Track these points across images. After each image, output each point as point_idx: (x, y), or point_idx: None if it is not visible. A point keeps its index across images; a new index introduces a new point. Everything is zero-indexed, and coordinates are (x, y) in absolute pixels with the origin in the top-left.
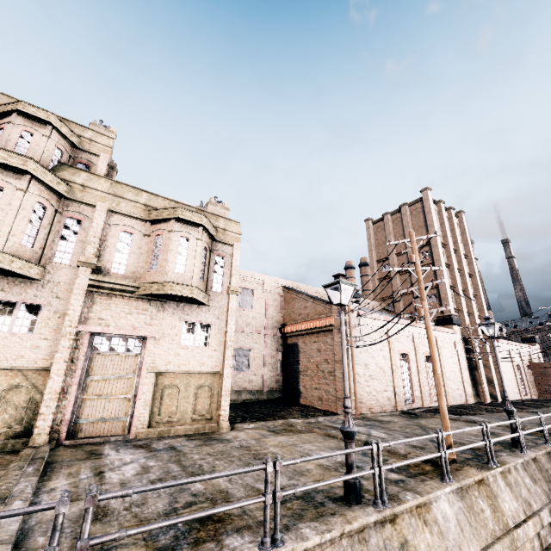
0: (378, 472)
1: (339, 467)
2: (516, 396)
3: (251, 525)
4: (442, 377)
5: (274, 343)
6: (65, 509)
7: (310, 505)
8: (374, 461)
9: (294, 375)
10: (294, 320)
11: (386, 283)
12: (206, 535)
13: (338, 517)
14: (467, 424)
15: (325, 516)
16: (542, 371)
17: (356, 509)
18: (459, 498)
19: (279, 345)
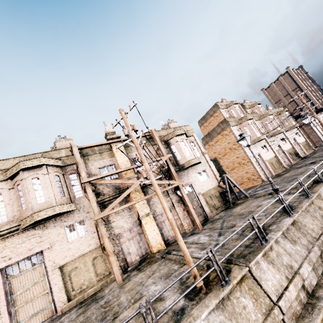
0: None
1: None
2: None
3: None
4: None
5: None
6: None
7: None
8: None
9: None
10: None
11: None
12: None
13: None
14: None
15: None
16: None
17: None
18: None
19: None
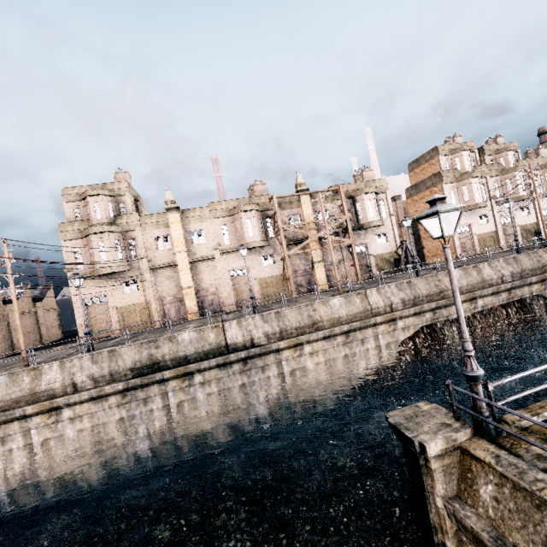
0: None
1: None
2: None
3: None
4: None
5: None
6: None
7: None
8: None
9: None
10: None
11: None
12: None
13: None
14: None
15: None
16: None
17: None
18: None
19: None
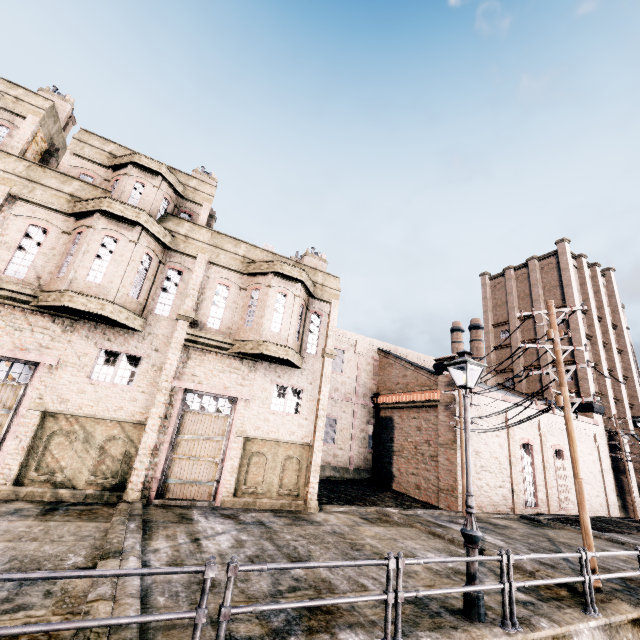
0: (508, 588)
1: (451, 574)
2: None
3: (363, 623)
4: None
5: (364, 414)
6: (212, 574)
7: (424, 613)
8: (504, 574)
9: (387, 455)
10: (390, 390)
11: (504, 353)
12: (318, 625)
13: (462, 632)
14: (611, 544)
15: (446, 628)
16: None
17: (481, 627)
18: (606, 637)
19: (370, 417)
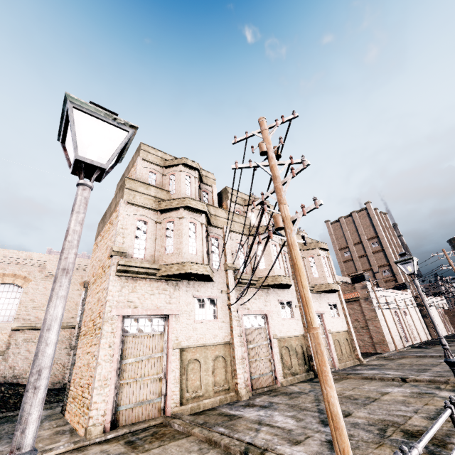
0: None
1: None
2: (445, 332)
3: None
4: (414, 324)
5: None
6: None
7: None
8: None
9: None
10: None
11: (349, 264)
12: None
13: None
14: None
15: None
16: (453, 314)
17: None
18: None
19: None
